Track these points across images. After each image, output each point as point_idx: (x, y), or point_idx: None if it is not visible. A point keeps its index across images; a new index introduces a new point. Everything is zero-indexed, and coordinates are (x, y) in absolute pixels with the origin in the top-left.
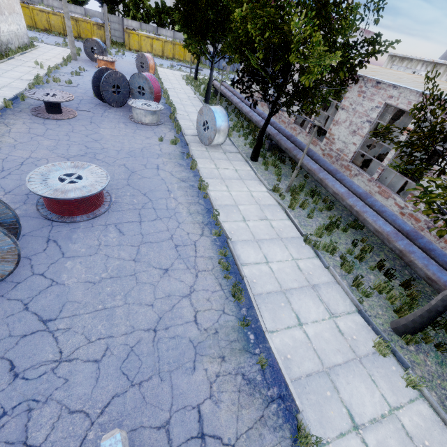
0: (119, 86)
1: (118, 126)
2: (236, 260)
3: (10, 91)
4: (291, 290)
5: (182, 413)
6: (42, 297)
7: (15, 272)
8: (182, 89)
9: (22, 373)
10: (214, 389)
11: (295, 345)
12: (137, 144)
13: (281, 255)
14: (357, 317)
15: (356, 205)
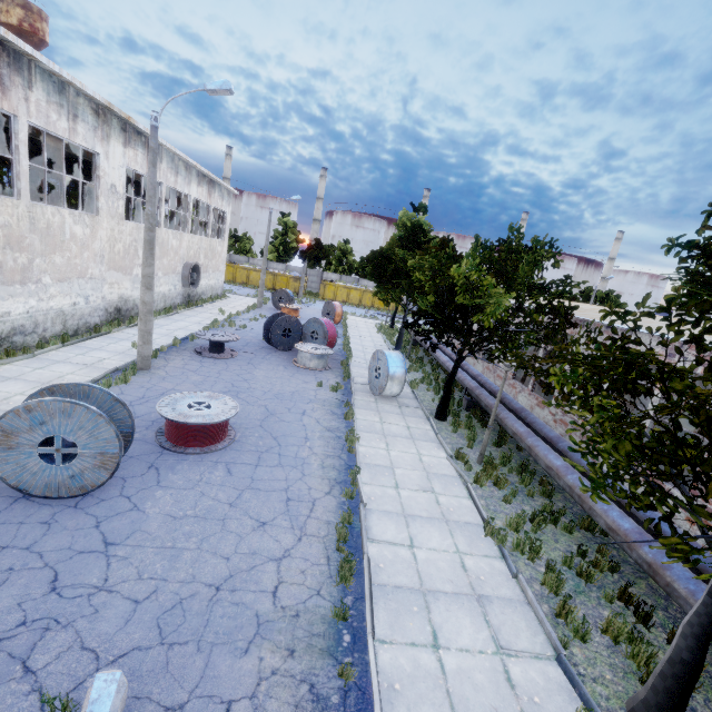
0: (291, 330)
1: (276, 368)
2: (362, 531)
3: (184, 332)
4: (437, 593)
5: (205, 702)
6: (118, 519)
7: (105, 489)
8: (370, 337)
9: (60, 588)
10: (261, 688)
11: (414, 673)
12: (291, 387)
13: (439, 542)
14: (554, 669)
15: (577, 485)
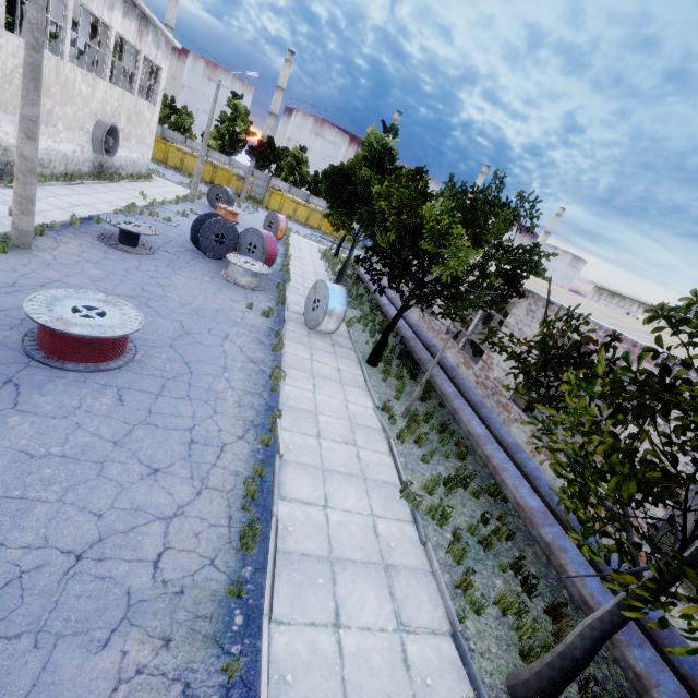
0: (225, 236)
1: (201, 278)
2: (274, 488)
3: (88, 210)
4: (346, 562)
5: None
6: None
7: None
8: (312, 262)
9: None
10: (118, 695)
11: (310, 660)
12: (215, 303)
13: (355, 502)
14: (448, 645)
15: (494, 457)
